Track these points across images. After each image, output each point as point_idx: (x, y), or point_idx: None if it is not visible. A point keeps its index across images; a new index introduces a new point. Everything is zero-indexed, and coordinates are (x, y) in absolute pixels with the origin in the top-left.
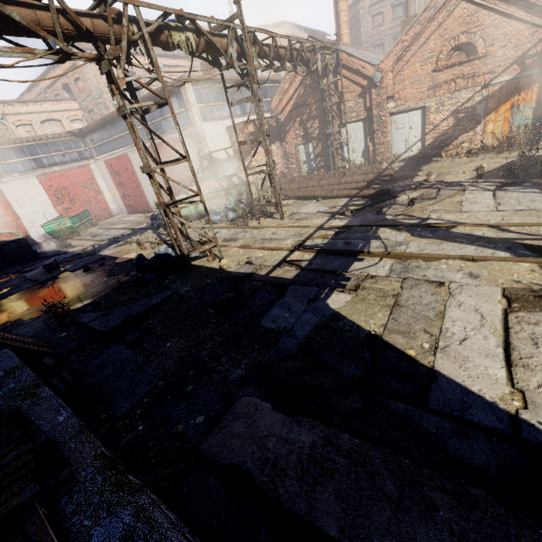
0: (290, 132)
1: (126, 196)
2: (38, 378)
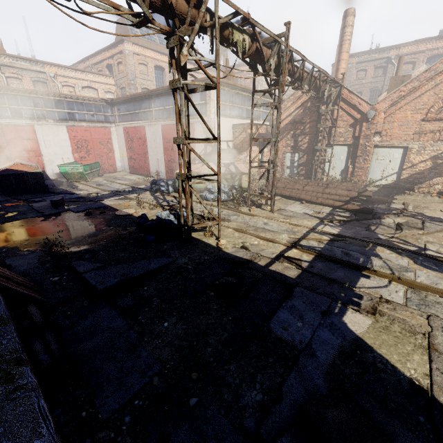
0: (281, 140)
1: (132, 159)
2: (21, 348)
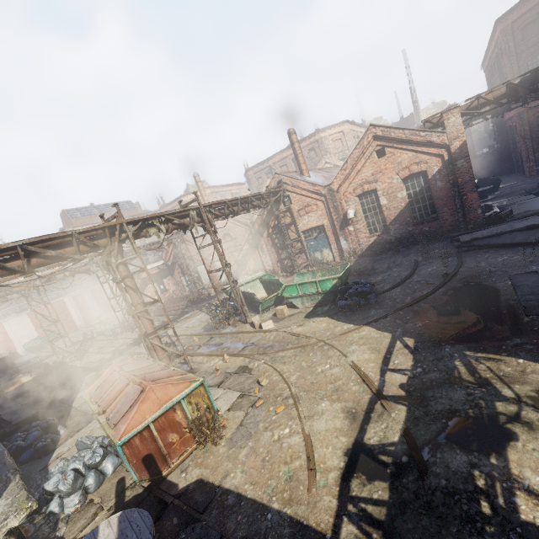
0: (175, 270)
1: (85, 317)
2: None
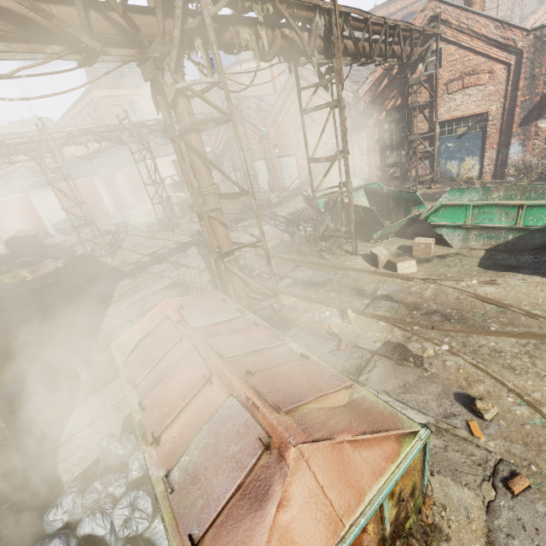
0: (225, 163)
1: (118, 204)
2: None
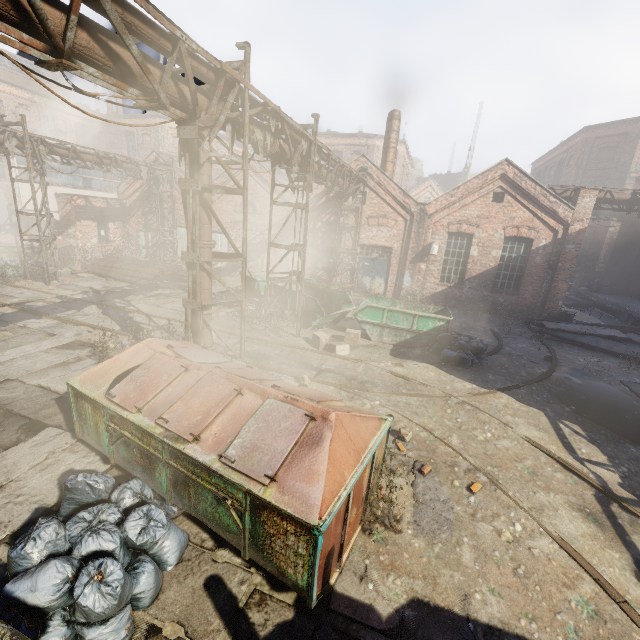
0: (134, 217)
1: None
2: None
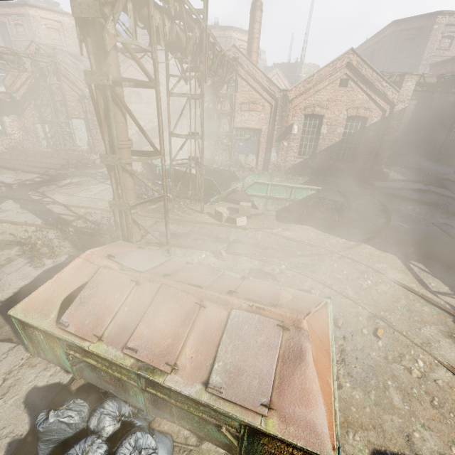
0: (27, 110)
1: None
2: None
